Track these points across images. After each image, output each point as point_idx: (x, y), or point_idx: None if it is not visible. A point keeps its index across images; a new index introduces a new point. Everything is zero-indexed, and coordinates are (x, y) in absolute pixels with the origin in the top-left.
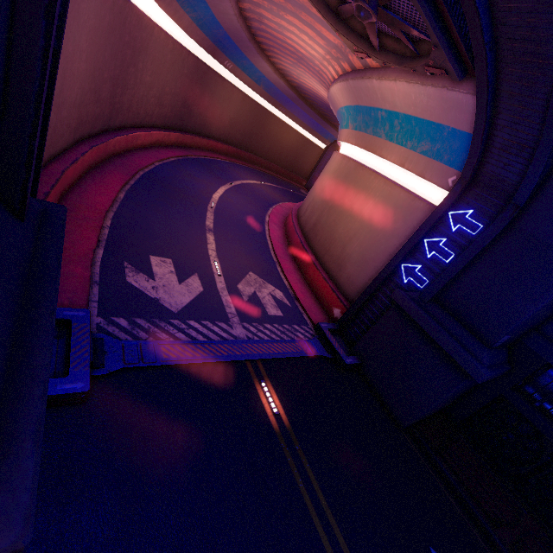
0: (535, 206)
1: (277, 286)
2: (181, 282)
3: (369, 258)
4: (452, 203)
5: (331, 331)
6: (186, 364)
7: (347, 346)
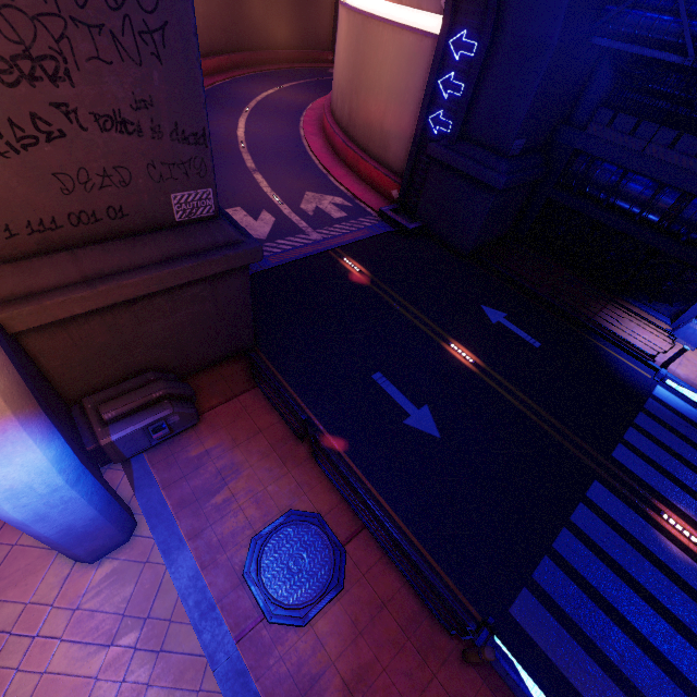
0: (506, 3)
1: (335, 194)
2: (256, 220)
3: (405, 126)
4: (448, 31)
5: (394, 212)
6: (288, 263)
7: (412, 218)
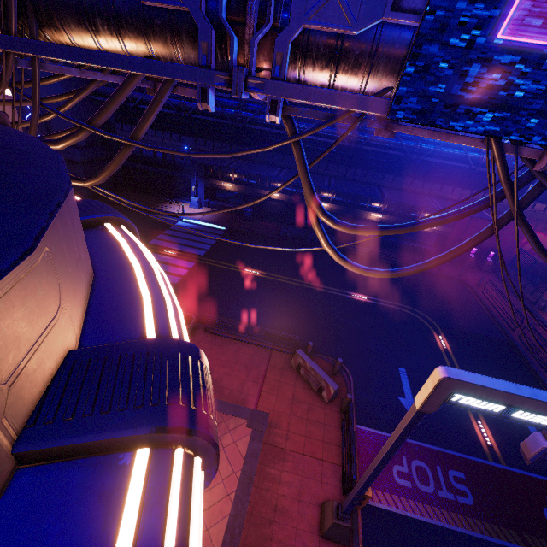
0: None
1: None
2: None
3: None
4: (16, 95)
5: None
6: None
7: None
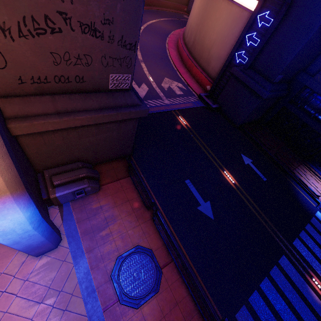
0: (296, 1)
1: (179, 82)
2: (139, 87)
3: (221, 54)
4: (259, 10)
5: (206, 96)
6: (152, 113)
7: (214, 101)
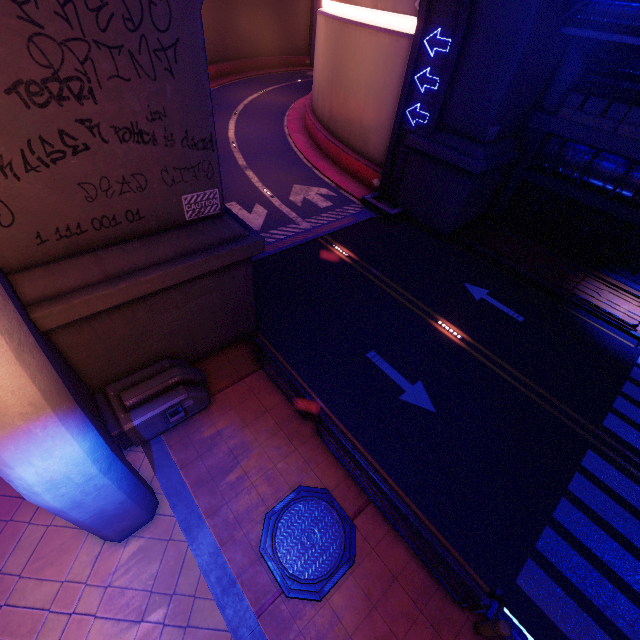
0: (479, 1)
1: (320, 186)
2: (250, 213)
3: (383, 120)
4: (422, 30)
5: (376, 199)
6: (282, 251)
7: (392, 204)
